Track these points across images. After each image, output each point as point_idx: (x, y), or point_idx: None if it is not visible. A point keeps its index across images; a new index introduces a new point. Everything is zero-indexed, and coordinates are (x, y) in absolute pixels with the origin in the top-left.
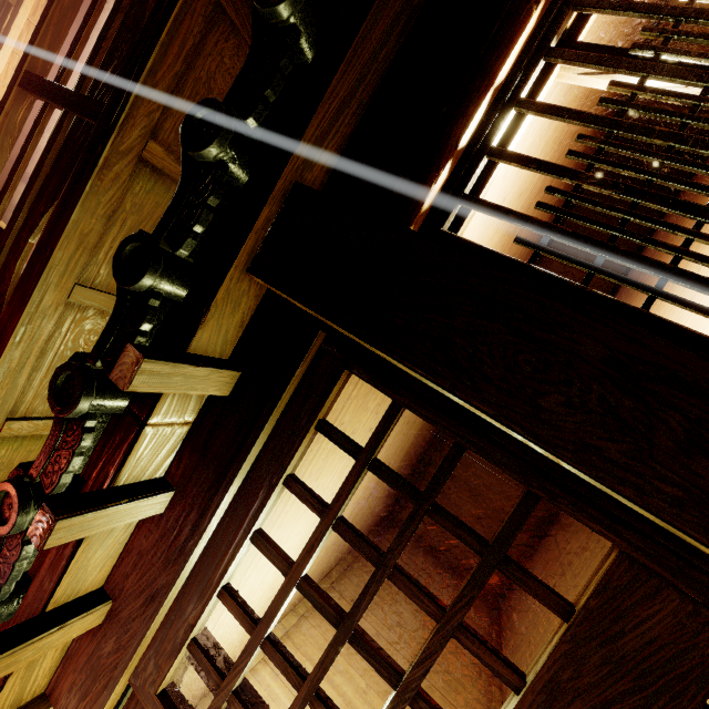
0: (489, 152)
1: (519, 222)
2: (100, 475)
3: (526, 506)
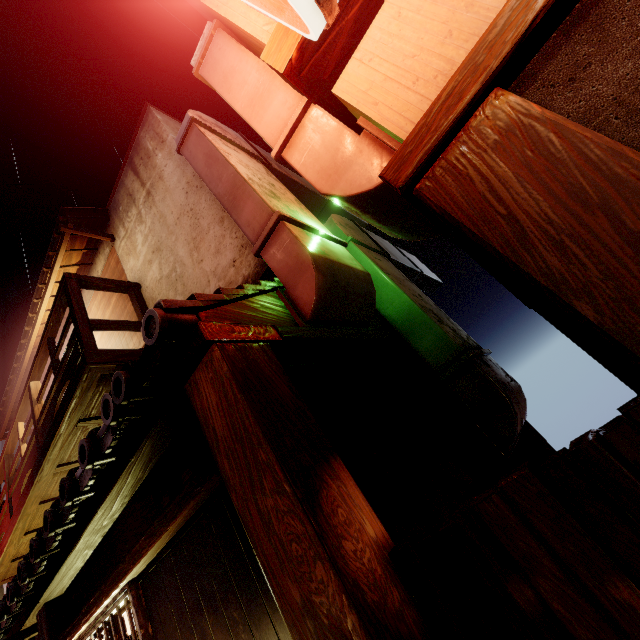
0: None
1: None
2: None
3: None
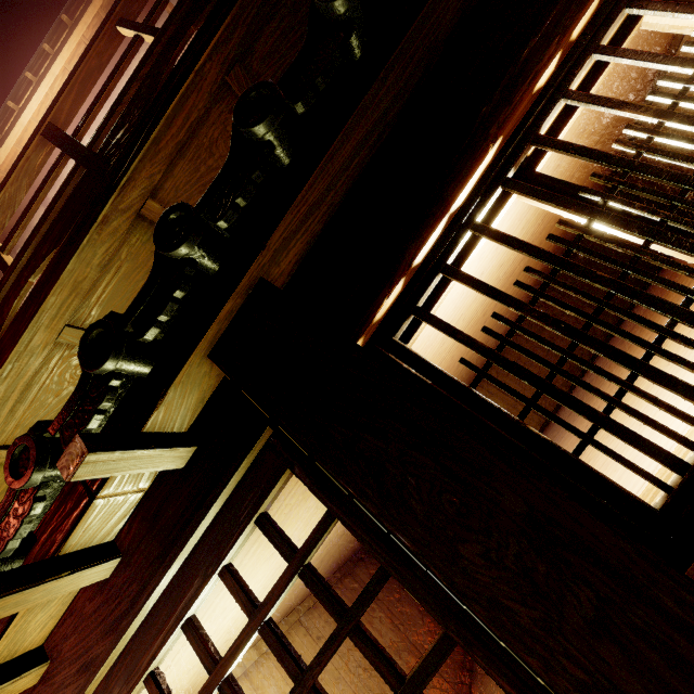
0: (443, 269)
1: (464, 343)
2: (47, 542)
3: (443, 649)
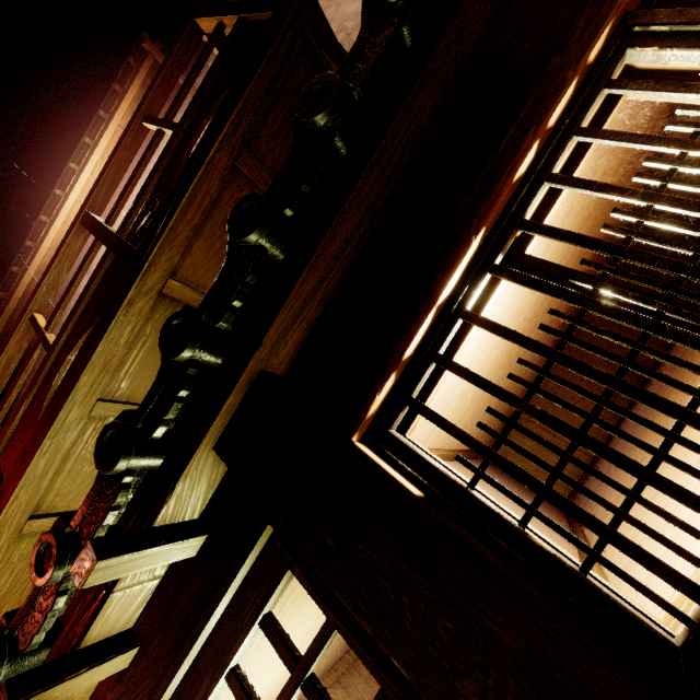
0: (436, 359)
1: (460, 439)
2: (69, 634)
3: None
